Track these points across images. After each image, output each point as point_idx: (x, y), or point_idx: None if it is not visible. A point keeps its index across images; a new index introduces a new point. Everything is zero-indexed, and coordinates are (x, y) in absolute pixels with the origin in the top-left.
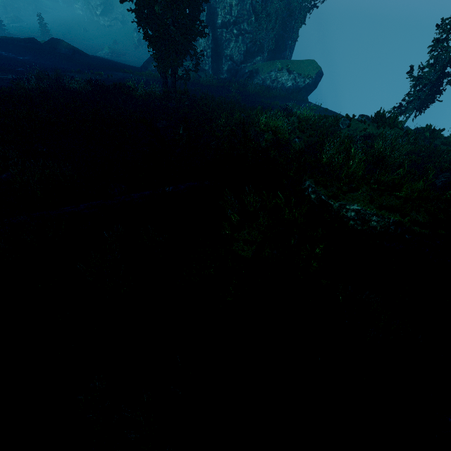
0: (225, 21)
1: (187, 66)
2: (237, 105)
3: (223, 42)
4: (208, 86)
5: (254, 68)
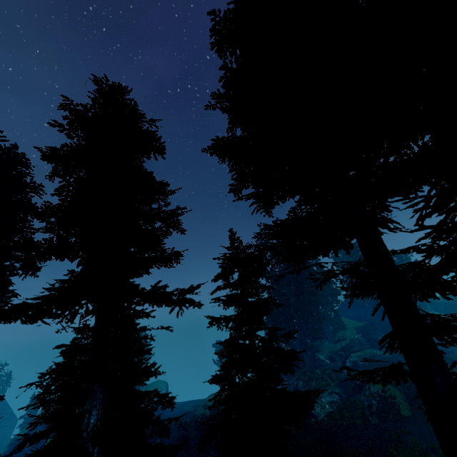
0: None
1: None
2: None
3: None
4: None
5: None
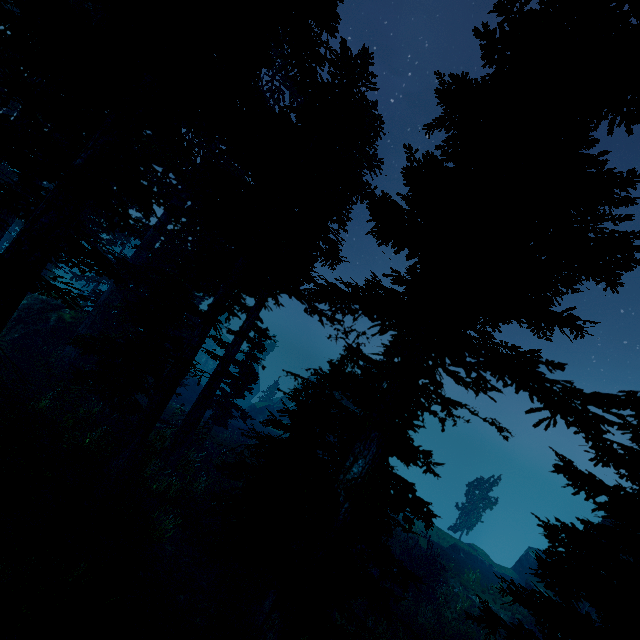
0: None
1: None
2: None
3: None
4: None
5: None
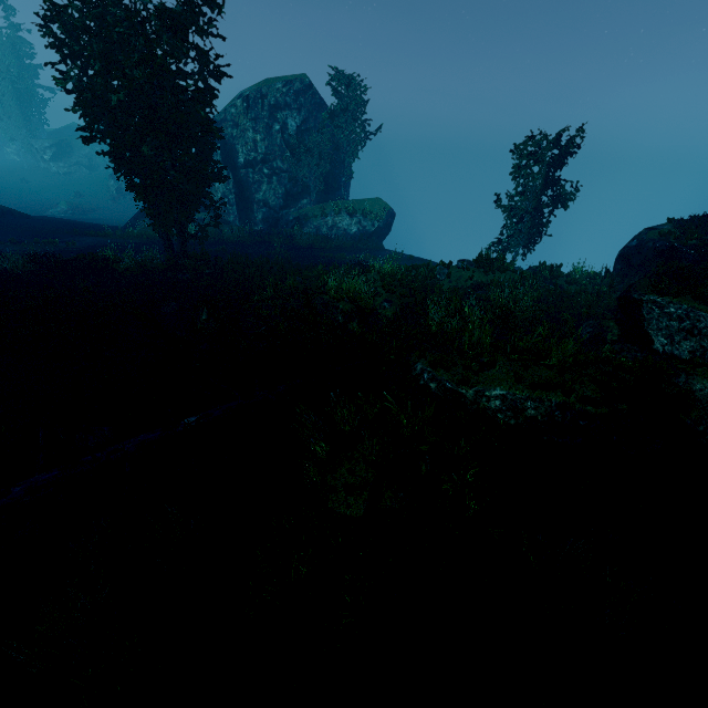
0: (250, 159)
1: (200, 219)
2: (287, 265)
3: (250, 185)
4: (237, 243)
5: (301, 214)
